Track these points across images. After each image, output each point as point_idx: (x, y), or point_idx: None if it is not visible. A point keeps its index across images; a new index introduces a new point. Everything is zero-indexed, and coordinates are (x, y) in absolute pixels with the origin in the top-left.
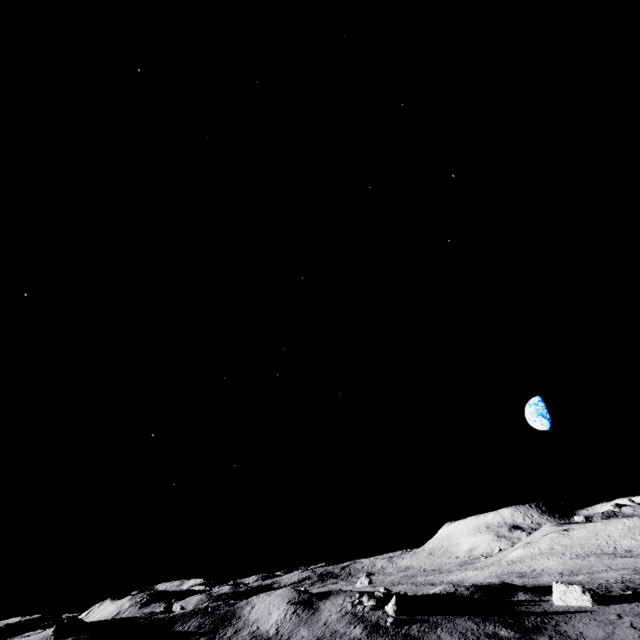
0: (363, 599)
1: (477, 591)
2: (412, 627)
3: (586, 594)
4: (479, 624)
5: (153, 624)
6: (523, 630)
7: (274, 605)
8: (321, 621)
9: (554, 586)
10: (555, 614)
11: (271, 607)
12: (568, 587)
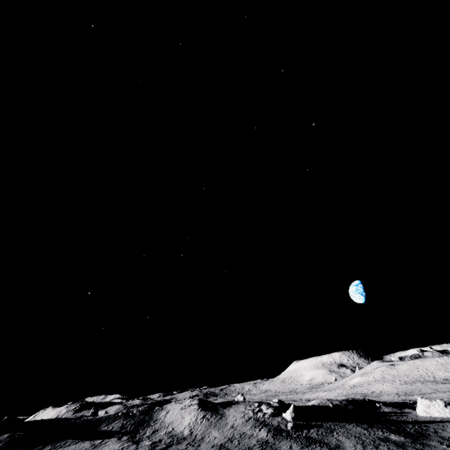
0: (262, 407)
1: (349, 404)
2: (310, 431)
3: (448, 407)
4: (368, 430)
5: (82, 424)
6: (410, 435)
7: (186, 411)
8: (228, 424)
9: (419, 401)
10: (427, 423)
11: (183, 412)
12: (432, 402)
